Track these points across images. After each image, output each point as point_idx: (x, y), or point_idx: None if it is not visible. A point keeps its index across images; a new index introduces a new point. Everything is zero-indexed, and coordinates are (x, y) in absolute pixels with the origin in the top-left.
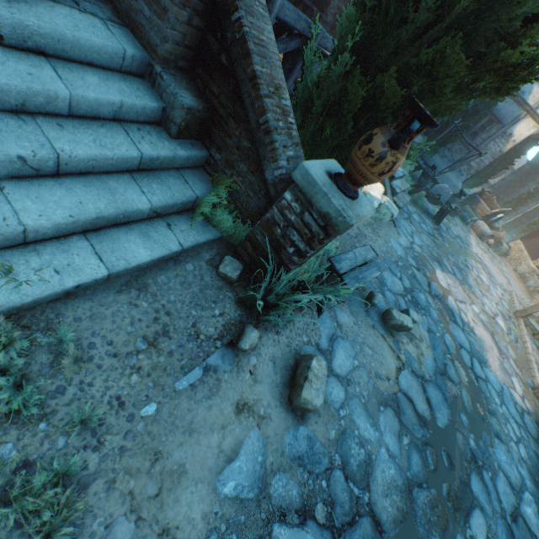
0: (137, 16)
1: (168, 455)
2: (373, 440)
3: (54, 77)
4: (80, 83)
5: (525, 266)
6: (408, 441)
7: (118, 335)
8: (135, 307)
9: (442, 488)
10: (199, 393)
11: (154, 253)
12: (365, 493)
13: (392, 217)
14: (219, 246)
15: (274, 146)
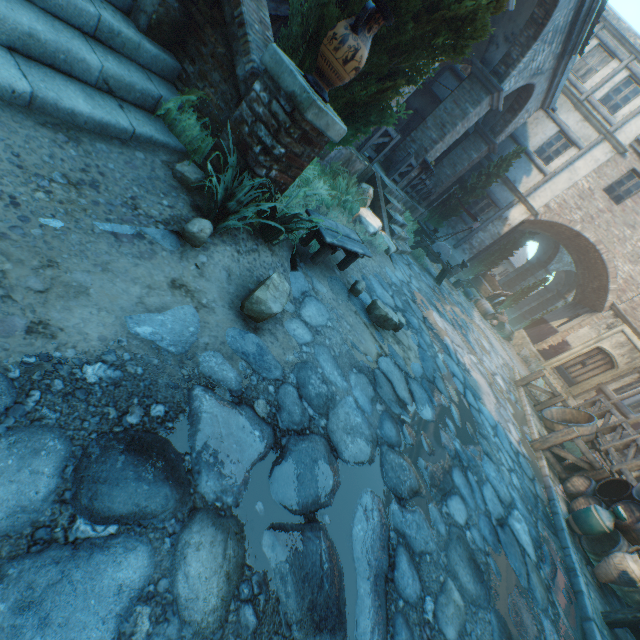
0: None
1: (67, 270)
2: (340, 386)
3: None
4: None
5: (527, 350)
6: (382, 409)
7: (29, 155)
8: (59, 148)
9: (418, 461)
10: (125, 248)
11: (96, 112)
12: (323, 419)
13: (389, 251)
14: (181, 158)
15: (248, 39)
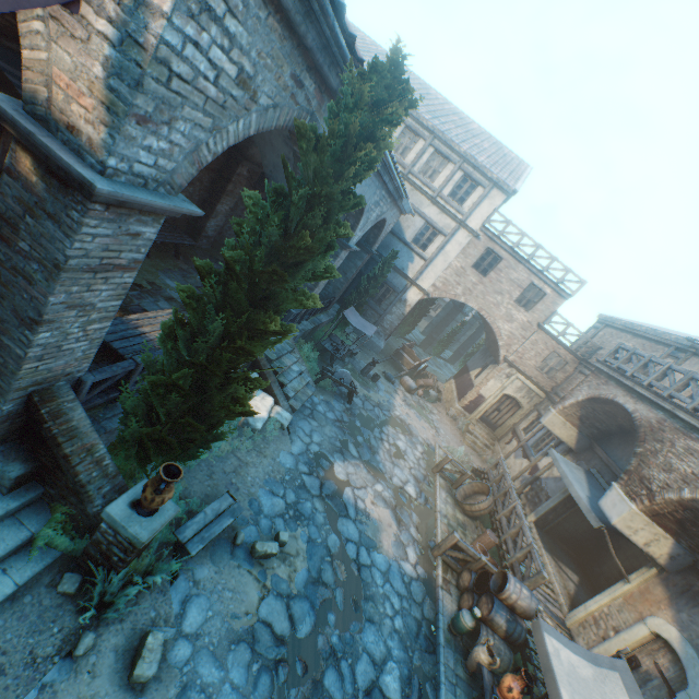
0: None
1: None
2: (217, 680)
3: None
4: None
5: (454, 409)
6: (259, 666)
7: None
8: None
9: (289, 694)
10: None
11: None
12: None
13: (284, 427)
14: (61, 563)
15: (90, 493)
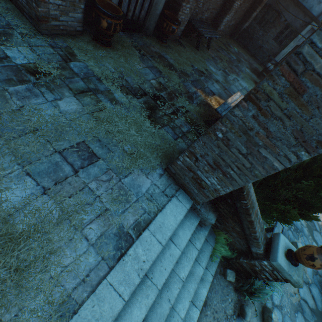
0: (188, 188)
1: None
2: None
3: (174, 247)
4: (179, 240)
5: None
6: None
7: None
8: (206, 316)
9: None
10: None
11: (207, 288)
12: None
13: None
14: (220, 260)
15: (259, 243)
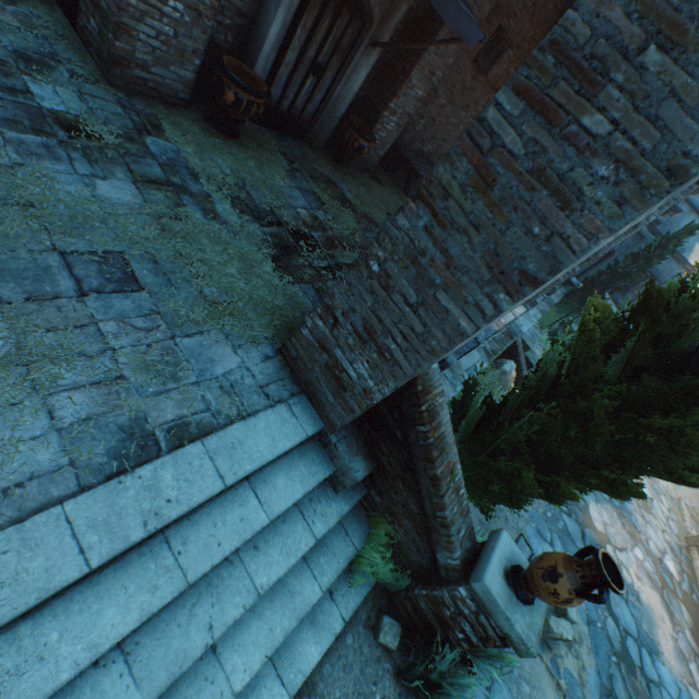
0: (318, 392)
1: None
2: None
3: (256, 505)
4: (274, 497)
5: None
6: None
7: None
8: None
9: None
10: None
11: (323, 647)
12: None
13: None
14: (373, 594)
15: (450, 539)
